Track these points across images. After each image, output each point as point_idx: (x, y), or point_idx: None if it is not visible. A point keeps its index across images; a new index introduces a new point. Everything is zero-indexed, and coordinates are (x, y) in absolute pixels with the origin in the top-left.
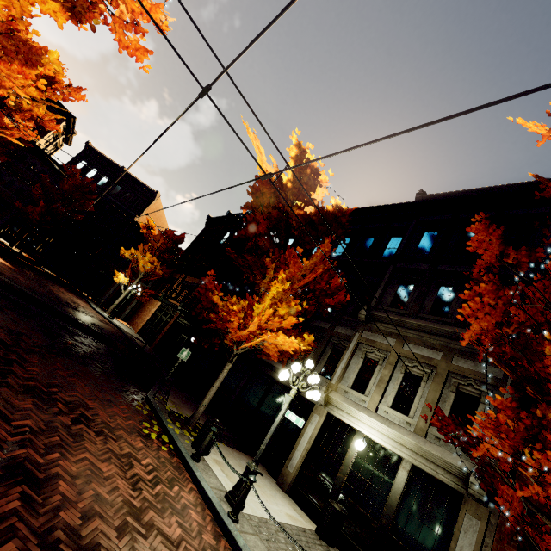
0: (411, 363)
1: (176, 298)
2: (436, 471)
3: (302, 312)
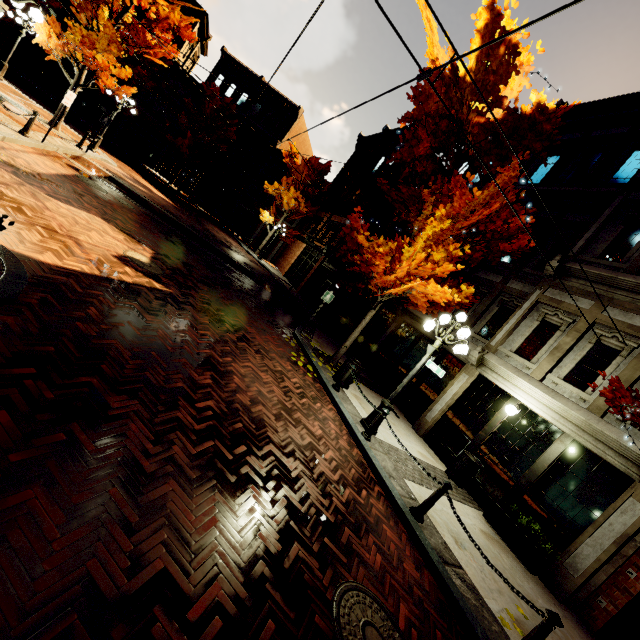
0: (609, 333)
1: (320, 240)
2: (604, 451)
3: (467, 261)
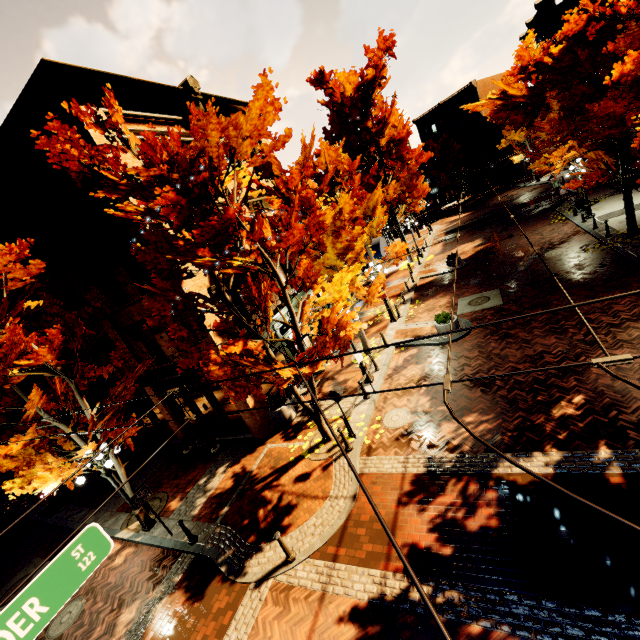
0: None
1: None
2: None
3: None
